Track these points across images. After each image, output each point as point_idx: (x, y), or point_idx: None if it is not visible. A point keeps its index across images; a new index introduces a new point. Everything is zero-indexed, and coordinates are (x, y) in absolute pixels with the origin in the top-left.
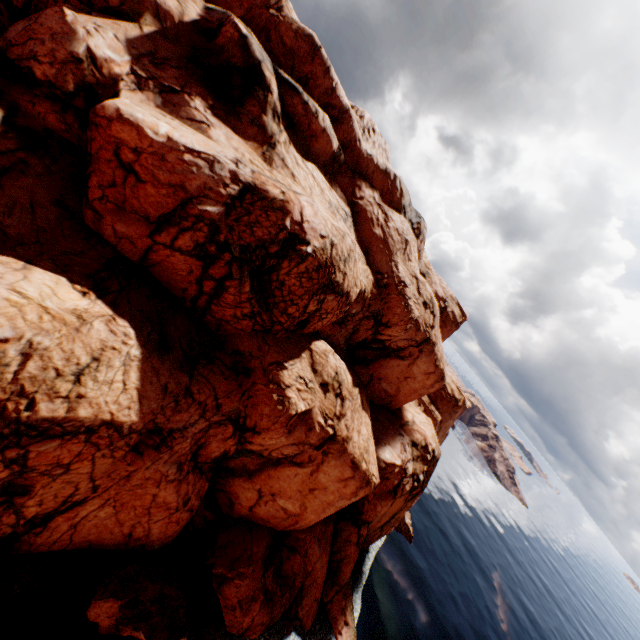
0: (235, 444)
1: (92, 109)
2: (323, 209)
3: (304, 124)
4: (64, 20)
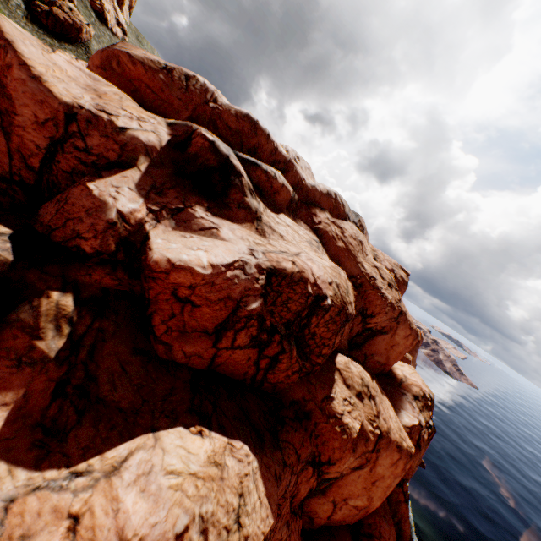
0: (315, 479)
1: (147, 267)
2: (313, 254)
3: (267, 186)
4: (91, 195)
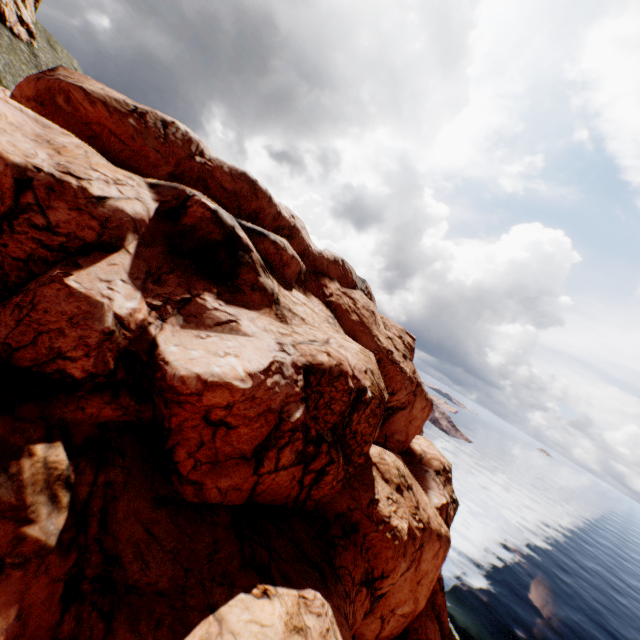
0: (369, 599)
1: (170, 389)
2: (339, 337)
3: (276, 259)
4: (74, 296)
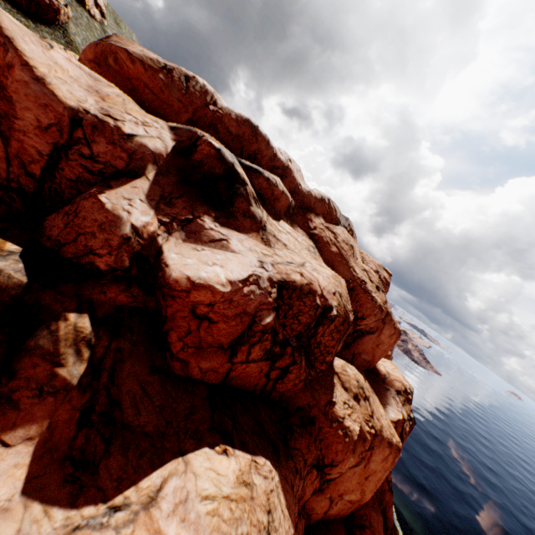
0: (318, 480)
1: (167, 285)
2: (314, 263)
3: (268, 193)
4: (104, 208)
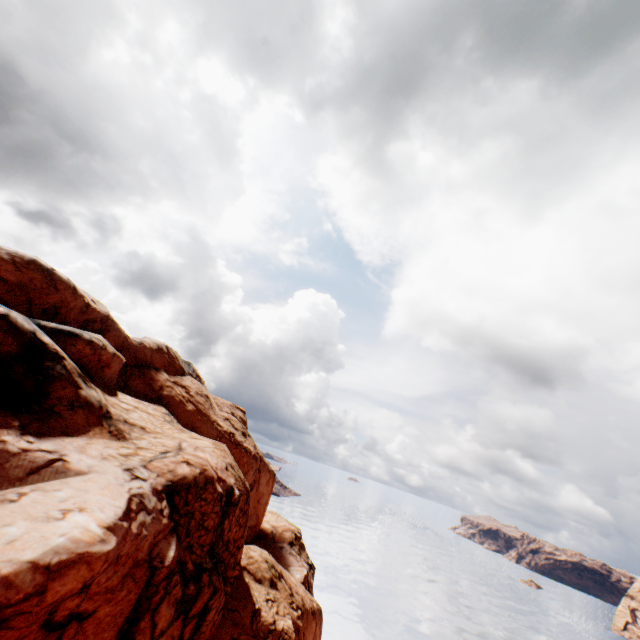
0: None
1: None
2: (188, 438)
3: (93, 360)
4: None
